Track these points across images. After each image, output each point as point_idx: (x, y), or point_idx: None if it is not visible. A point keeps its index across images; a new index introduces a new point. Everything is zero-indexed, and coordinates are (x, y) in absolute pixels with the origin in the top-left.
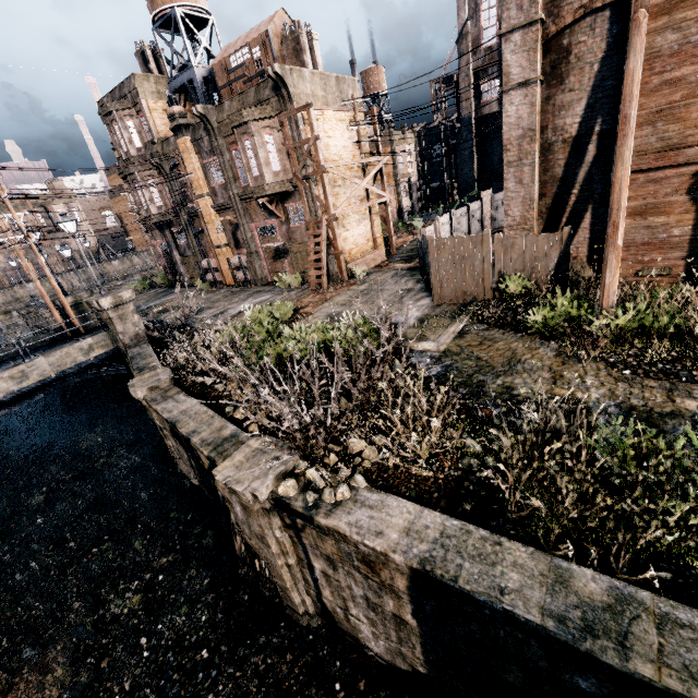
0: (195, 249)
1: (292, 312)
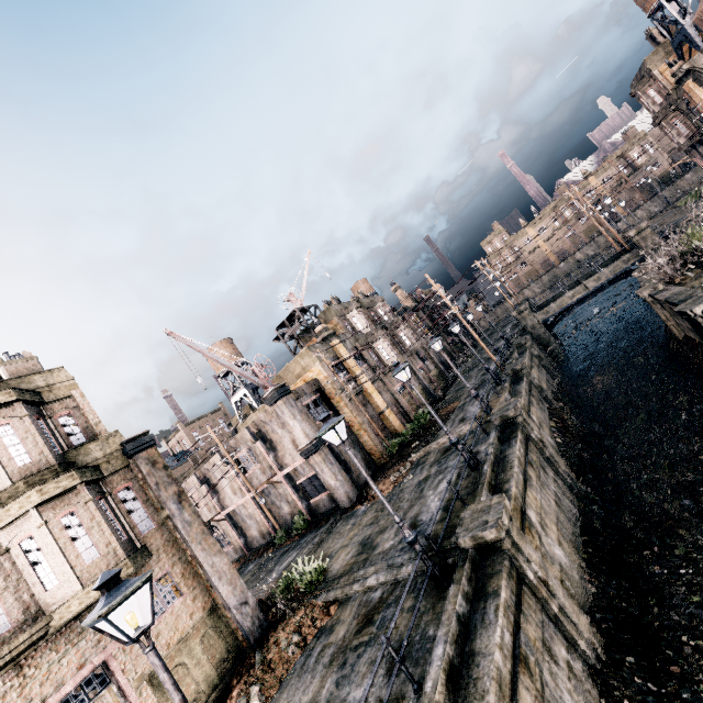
0: None
1: None
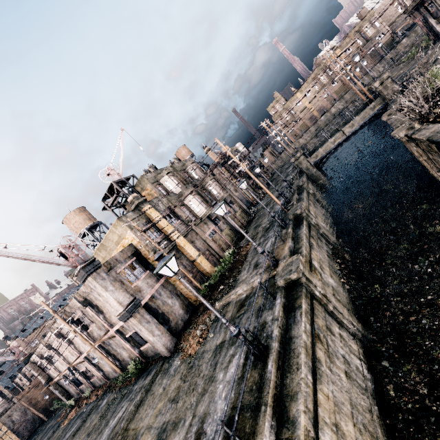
0: None
1: None
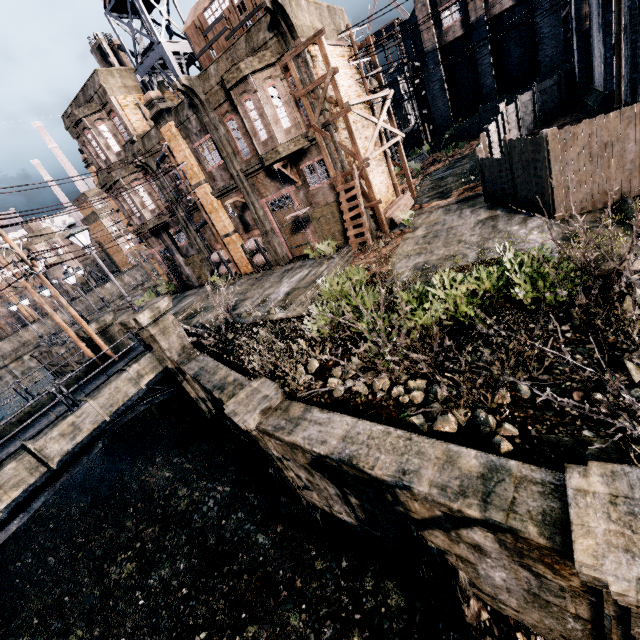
0: (200, 245)
1: (369, 275)
